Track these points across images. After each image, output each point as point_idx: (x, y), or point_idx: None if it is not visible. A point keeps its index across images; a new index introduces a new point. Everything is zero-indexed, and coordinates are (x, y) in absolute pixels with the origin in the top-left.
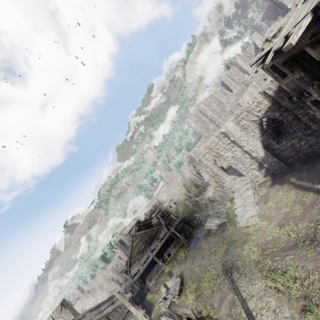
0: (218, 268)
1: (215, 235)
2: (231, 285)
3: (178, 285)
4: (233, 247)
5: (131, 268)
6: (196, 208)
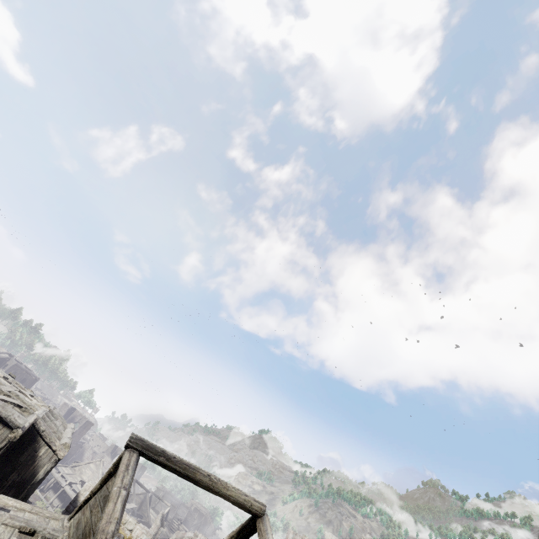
0: None
1: None
2: None
3: None
4: None
5: (69, 468)
6: None
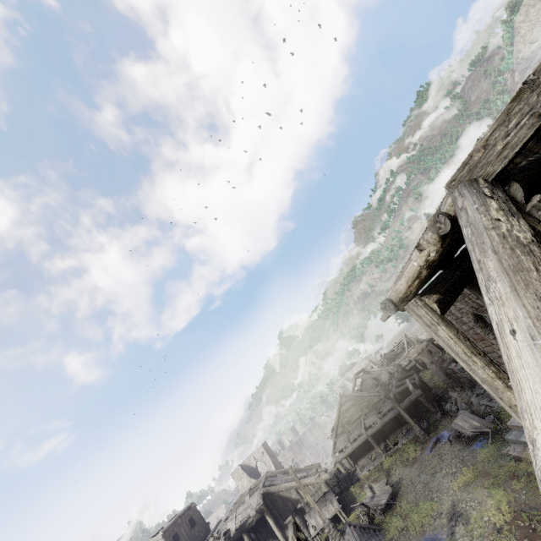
0: (445, 504)
1: (466, 445)
2: (447, 540)
3: (386, 496)
4: (478, 484)
5: (337, 440)
6: (452, 381)
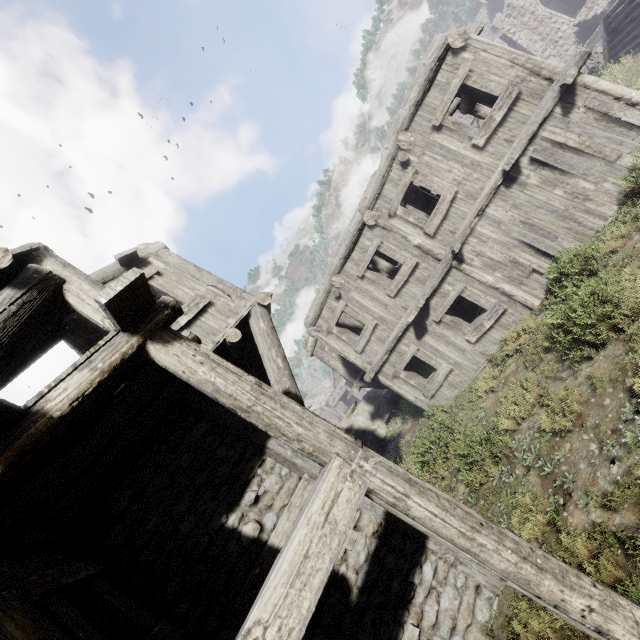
0: None
1: None
2: None
3: None
4: None
5: None
6: None
